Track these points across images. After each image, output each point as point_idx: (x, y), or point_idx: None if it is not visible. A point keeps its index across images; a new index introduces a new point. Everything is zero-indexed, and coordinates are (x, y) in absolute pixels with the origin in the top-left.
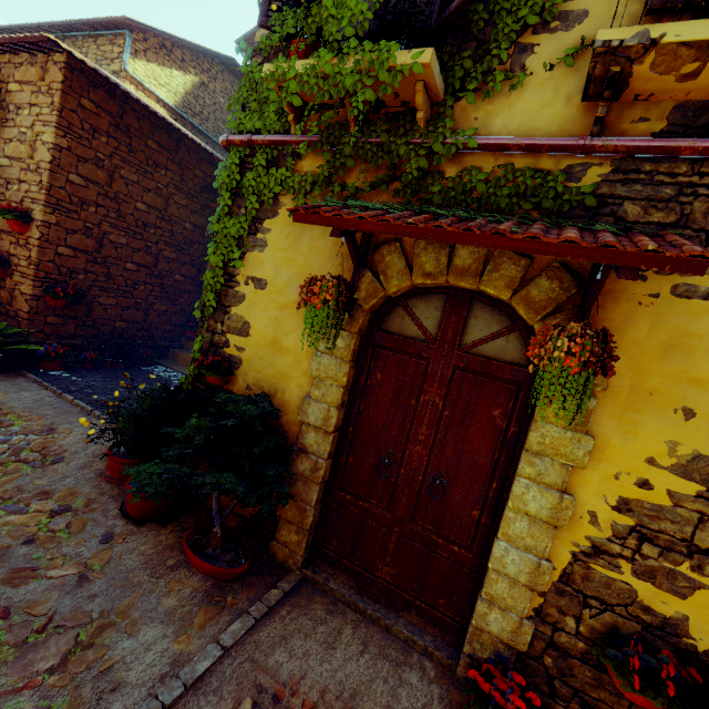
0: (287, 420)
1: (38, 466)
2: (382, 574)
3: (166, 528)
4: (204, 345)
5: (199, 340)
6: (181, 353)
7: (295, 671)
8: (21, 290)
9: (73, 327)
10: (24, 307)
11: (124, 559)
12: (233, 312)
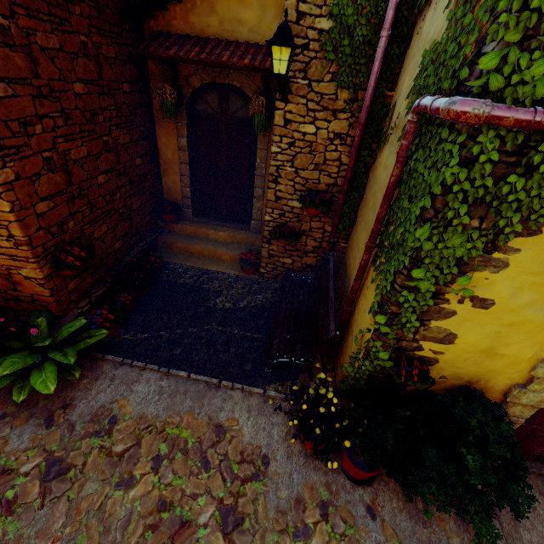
0: (486, 396)
1: (262, 478)
2: (537, 451)
3: (383, 474)
4: (385, 348)
5: (378, 344)
6: (174, 243)
7: (539, 541)
8: (23, 275)
9: (89, 277)
10: (42, 292)
11: (400, 524)
12: (433, 325)
